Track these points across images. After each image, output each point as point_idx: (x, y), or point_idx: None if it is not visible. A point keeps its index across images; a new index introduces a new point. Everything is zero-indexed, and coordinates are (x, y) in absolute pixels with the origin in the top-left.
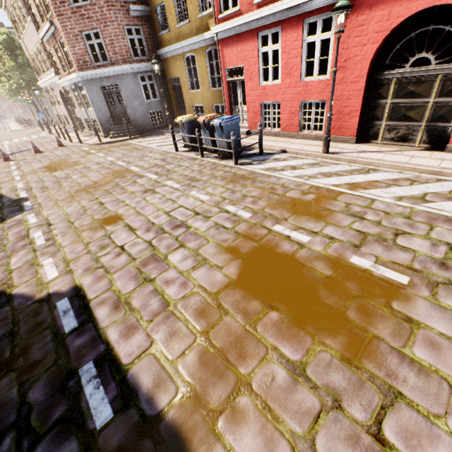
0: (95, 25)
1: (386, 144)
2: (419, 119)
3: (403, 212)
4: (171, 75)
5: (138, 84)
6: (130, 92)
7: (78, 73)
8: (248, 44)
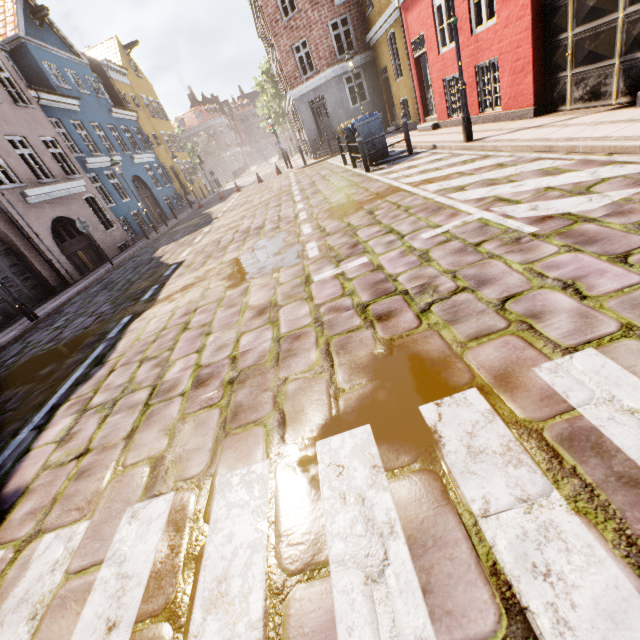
0: (302, 34)
1: (577, 109)
2: (610, 53)
3: (414, 204)
4: (380, 66)
5: (343, 88)
6: (334, 101)
7: (289, 93)
8: (423, 2)
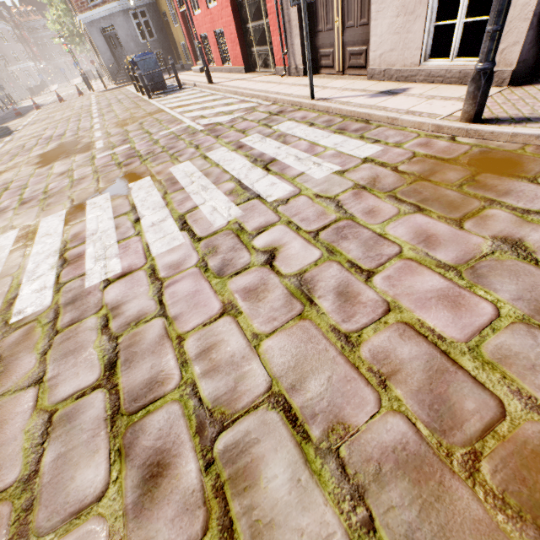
0: None
1: (262, 72)
2: (266, 42)
3: (166, 119)
4: (161, 9)
5: (131, 23)
6: (125, 33)
7: (78, 17)
8: None
